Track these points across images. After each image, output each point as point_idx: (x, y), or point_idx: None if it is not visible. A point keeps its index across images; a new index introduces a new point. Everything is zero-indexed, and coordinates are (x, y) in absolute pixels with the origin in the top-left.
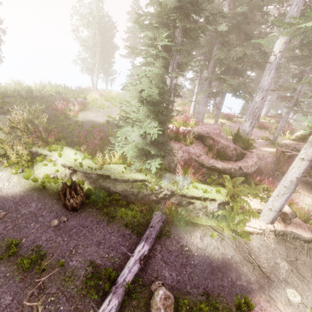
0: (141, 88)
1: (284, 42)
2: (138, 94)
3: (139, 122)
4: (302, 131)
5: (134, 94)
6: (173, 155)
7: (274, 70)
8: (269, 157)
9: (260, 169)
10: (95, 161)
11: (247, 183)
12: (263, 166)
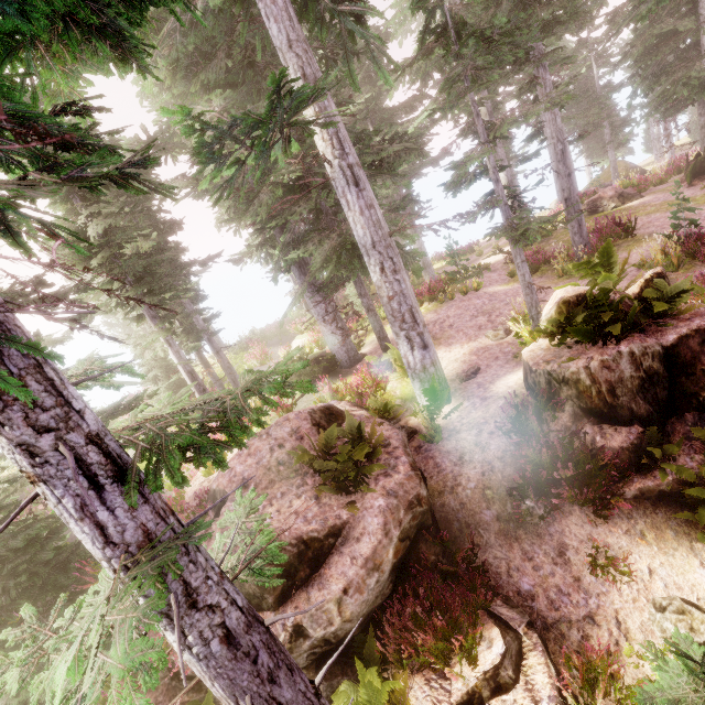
0: None
1: (315, 113)
2: None
3: None
4: (555, 297)
5: None
6: None
7: (352, 190)
8: (498, 435)
9: (439, 536)
10: None
11: (367, 663)
12: (474, 494)
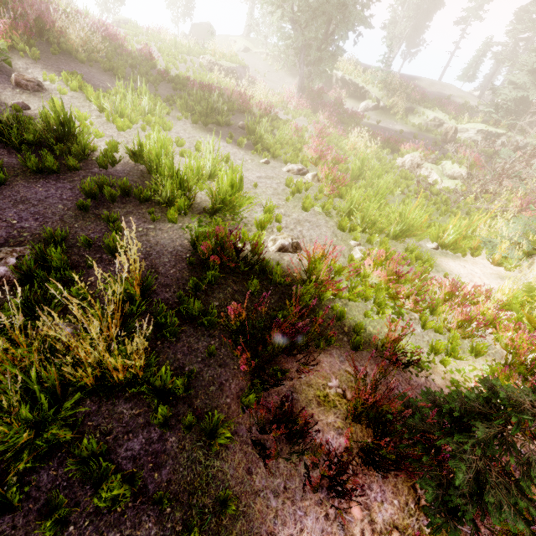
0: (534, 60)
1: None
2: (531, 64)
3: (521, 87)
4: None
5: (529, 64)
6: (530, 123)
7: None
8: None
9: None
10: (460, 119)
11: None
12: None
